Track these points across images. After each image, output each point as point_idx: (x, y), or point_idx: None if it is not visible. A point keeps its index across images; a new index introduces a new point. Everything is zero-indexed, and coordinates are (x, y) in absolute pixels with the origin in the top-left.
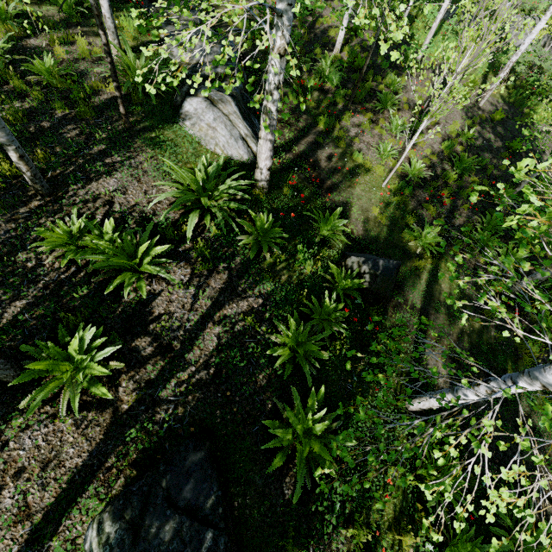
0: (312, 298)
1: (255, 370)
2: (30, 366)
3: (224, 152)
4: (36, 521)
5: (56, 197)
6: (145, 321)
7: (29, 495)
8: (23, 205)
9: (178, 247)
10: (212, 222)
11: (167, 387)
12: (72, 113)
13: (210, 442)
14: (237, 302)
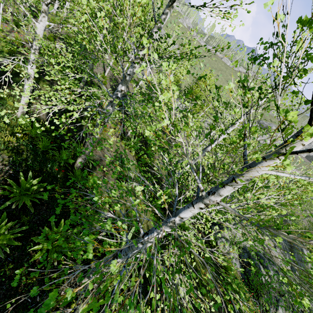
0: None
1: None
2: None
3: None
4: None
5: None
6: None
7: None
8: None
9: None
10: None
11: None
12: None
13: None
14: None
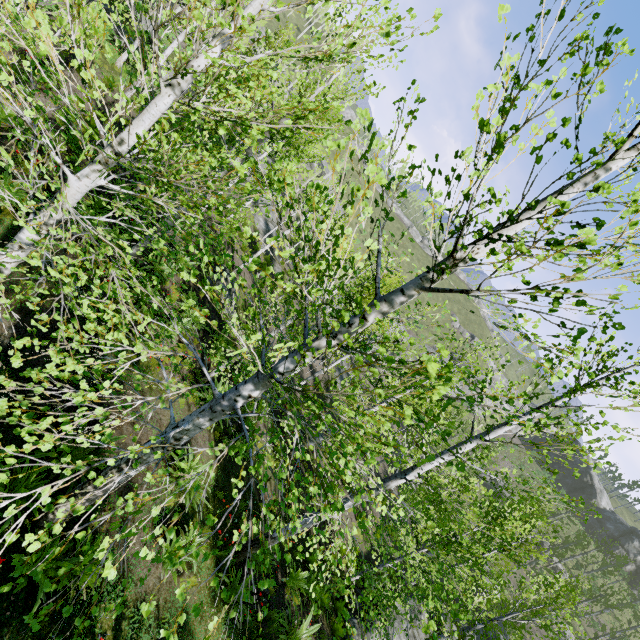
0: None
1: None
2: None
3: None
4: None
5: None
6: None
7: None
8: None
9: None
10: None
11: None
12: None
13: None
14: None
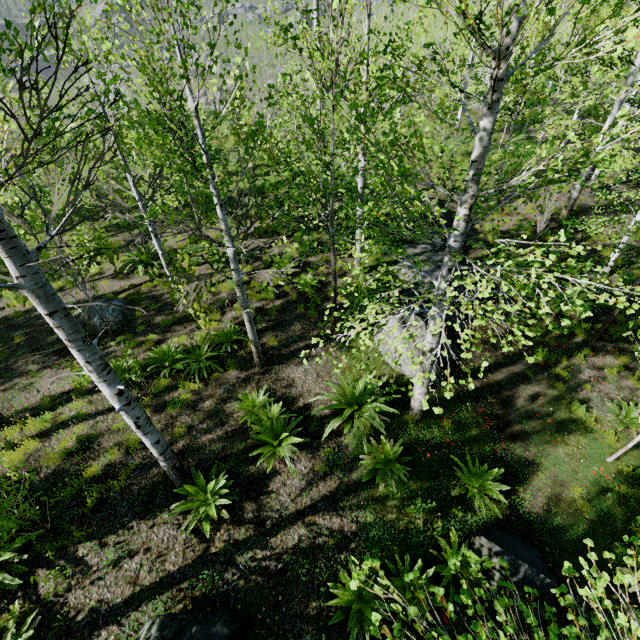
0: (407, 557)
1: (313, 593)
2: (186, 486)
3: (398, 367)
4: (135, 590)
5: (265, 370)
6: (260, 490)
7: (142, 569)
8: (246, 370)
9: (314, 440)
10: (351, 430)
11: (244, 555)
12: (305, 312)
13: (237, 627)
14: (332, 515)
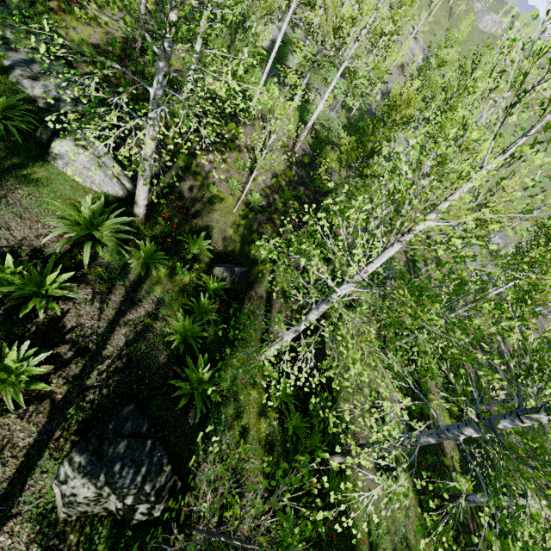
0: (192, 299)
1: (157, 354)
2: None
3: (101, 188)
4: (4, 487)
5: None
6: (60, 333)
7: None
8: None
9: (75, 272)
10: (103, 250)
11: (91, 377)
12: None
13: (136, 399)
14: (136, 309)
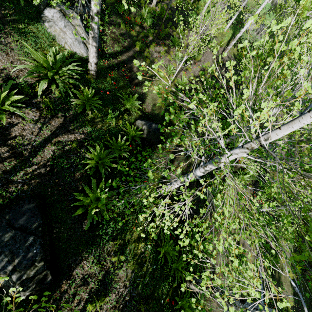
0: (113, 138)
1: (75, 170)
2: None
3: (71, 48)
4: None
5: None
6: (5, 138)
7: None
8: None
9: (32, 99)
10: (57, 89)
11: (18, 175)
12: None
13: (39, 200)
14: (68, 135)
